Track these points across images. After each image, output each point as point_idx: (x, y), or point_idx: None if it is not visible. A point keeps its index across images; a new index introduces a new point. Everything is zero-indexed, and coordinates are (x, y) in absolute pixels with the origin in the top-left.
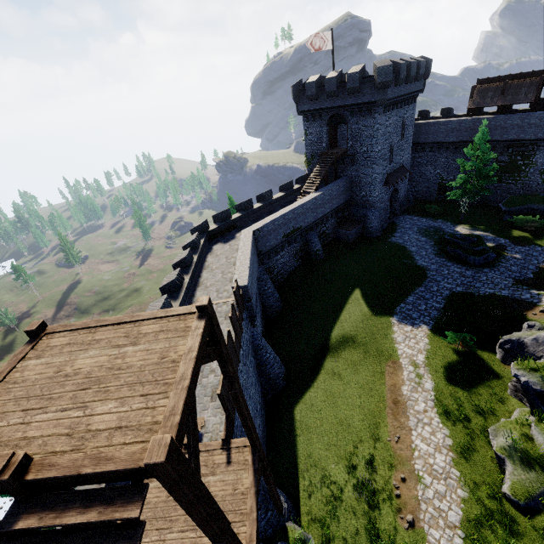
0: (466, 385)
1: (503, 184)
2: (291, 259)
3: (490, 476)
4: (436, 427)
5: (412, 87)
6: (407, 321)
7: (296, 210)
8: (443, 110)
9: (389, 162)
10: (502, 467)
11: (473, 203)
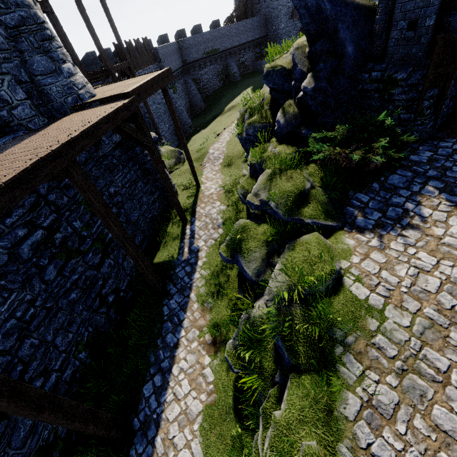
0: None
1: None
2: (215, 78)
3: None
4: None
5: None
6: None
7: (213, 33)
8: None
9: None
10: None
11: None
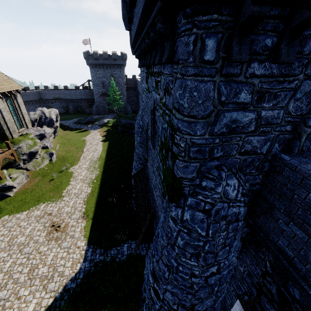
0: None
1: None
2: (61, 108)
3: None
4: None
5: (112, 62)
6: None
7: (59, 91)
8: None
9: (103, 88)
10: None
11: None
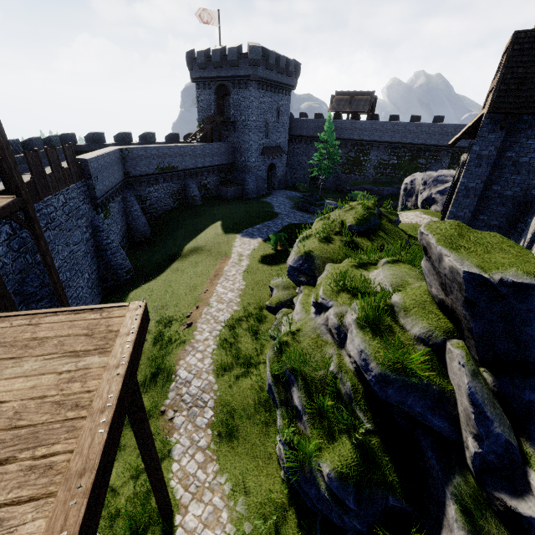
0: (272, 263)
1: (352, 175)
2: (168, 198)
3: (261, 300)
4: (237, 282)
5: (284, 79)
6: (248, 236)
7: (172, 148)
8: (316, 115)
9: (265, 136)
10: (272, 294)
11: (334, 189)
